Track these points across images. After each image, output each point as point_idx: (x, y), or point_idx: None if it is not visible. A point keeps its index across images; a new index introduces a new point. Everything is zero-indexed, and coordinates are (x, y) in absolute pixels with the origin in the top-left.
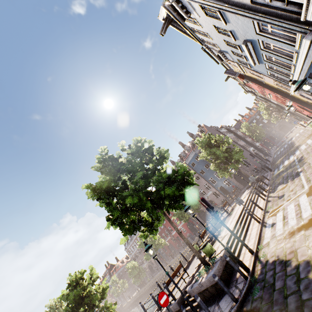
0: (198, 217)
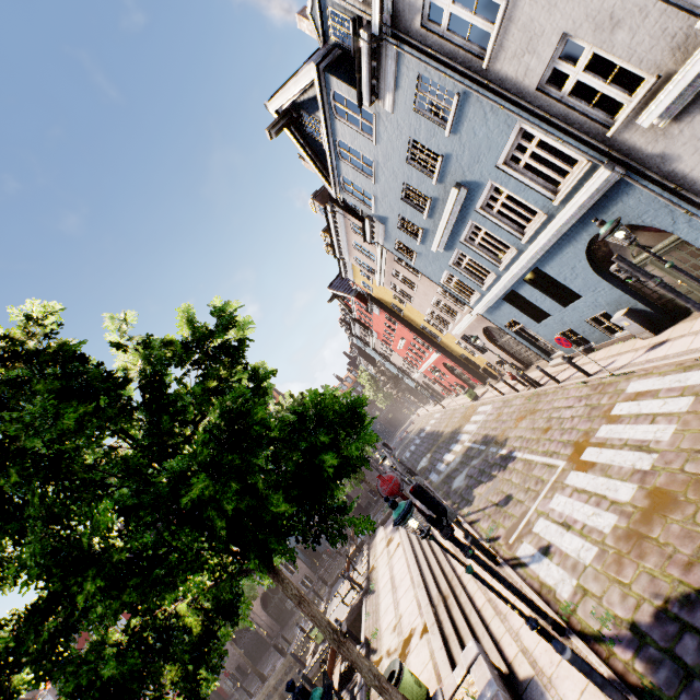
0: (232, 652)
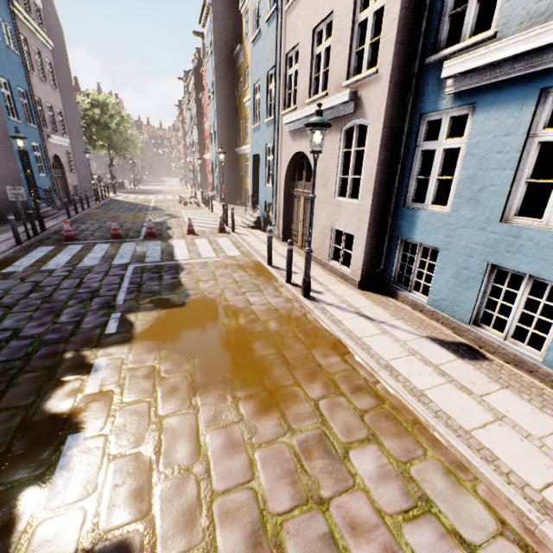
0: None
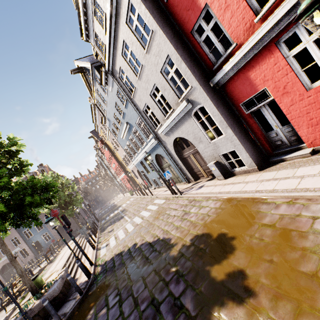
0: None
